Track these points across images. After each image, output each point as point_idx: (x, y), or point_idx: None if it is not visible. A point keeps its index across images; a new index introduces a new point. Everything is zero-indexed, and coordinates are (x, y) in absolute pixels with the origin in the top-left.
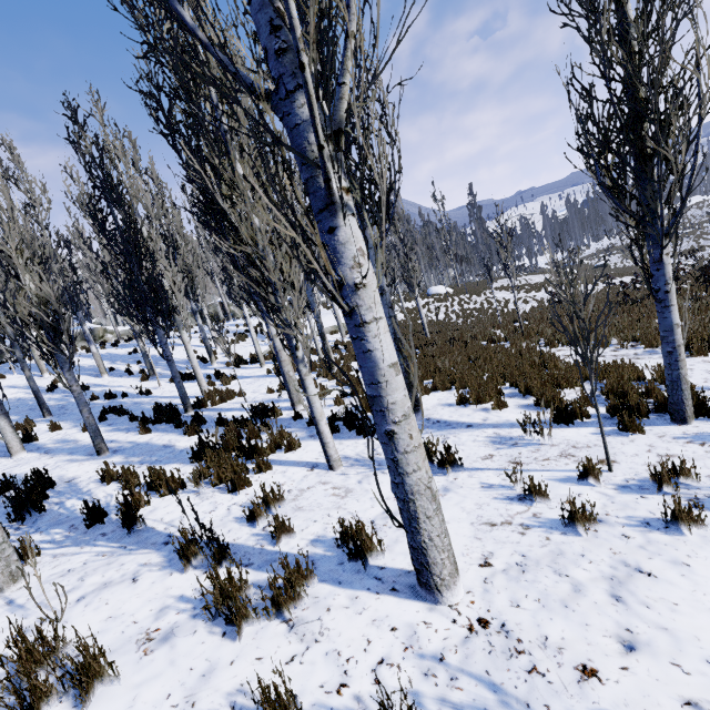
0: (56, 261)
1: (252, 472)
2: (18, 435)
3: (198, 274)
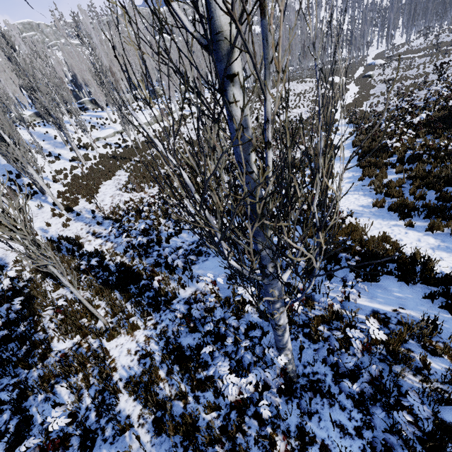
0: None
1: None
2: None
3: None
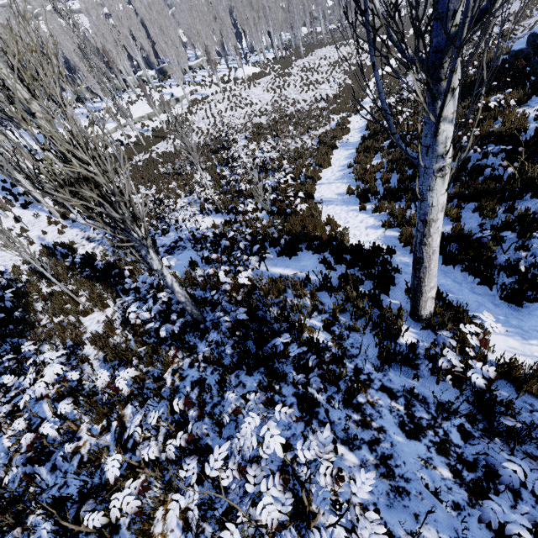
0: None
1: None
2: None
3: None
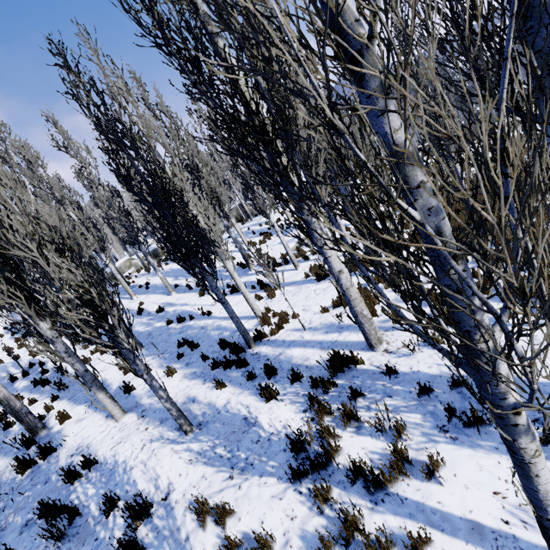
0: (113, 210)
1: (400, 545)
2: (116, 402)
3: (221, 193)
